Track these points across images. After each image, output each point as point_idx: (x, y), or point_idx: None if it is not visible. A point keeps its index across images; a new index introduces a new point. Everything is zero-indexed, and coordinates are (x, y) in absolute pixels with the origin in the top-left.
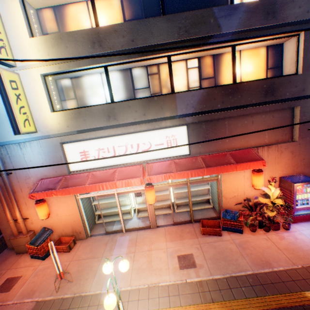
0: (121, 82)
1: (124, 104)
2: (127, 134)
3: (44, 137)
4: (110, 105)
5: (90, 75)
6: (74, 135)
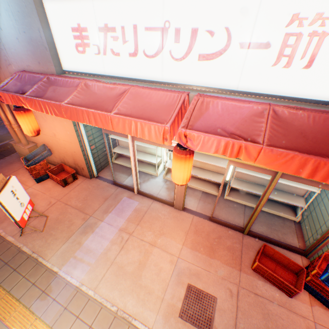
0: None
1: None
2: None
3: None
4: None
5: None
6: None
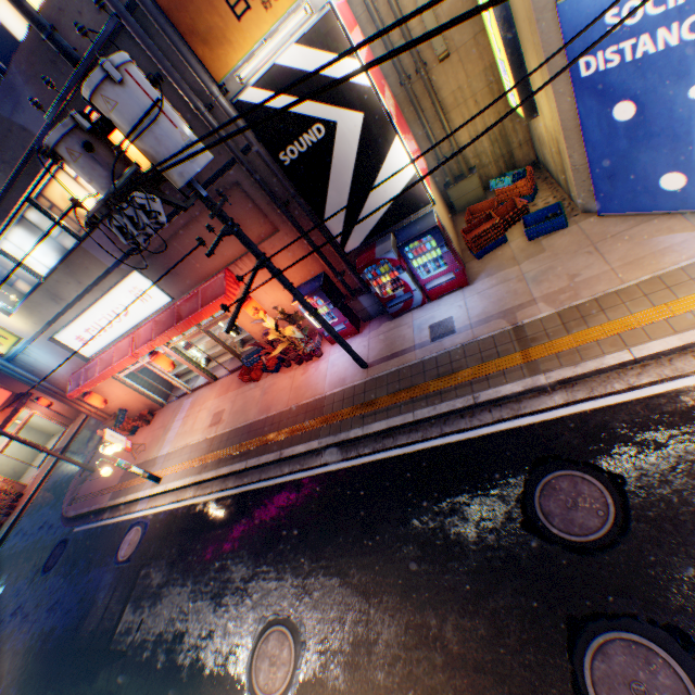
0: (35, 240)
1: (52, 281)
2: (94, 306)
3: (33, 340)
4: (43, 289)
5: (2, 249)
6: (51, 329)
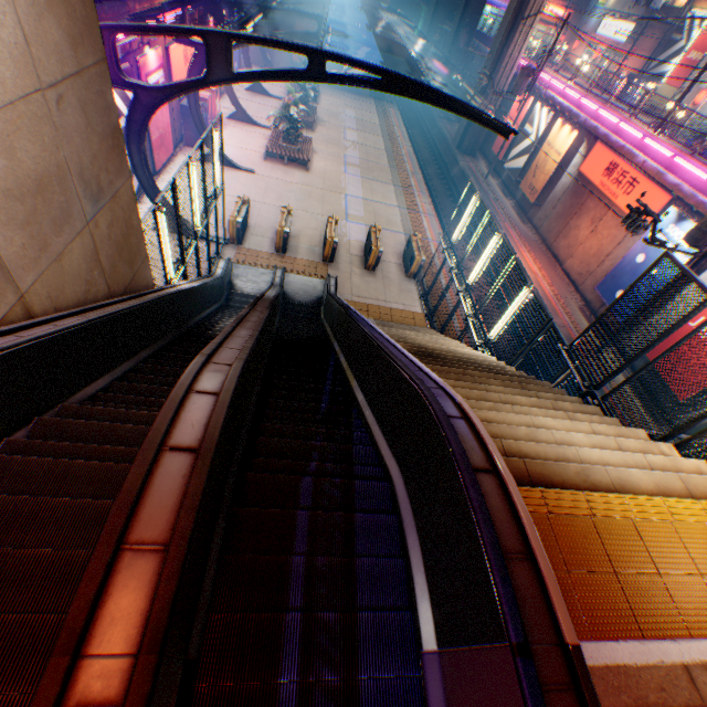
0: None
1: (629, 3)
2: (619, 22)
3: (602, 11)
4: (626, 2)
5: None
6: (608, 14)
